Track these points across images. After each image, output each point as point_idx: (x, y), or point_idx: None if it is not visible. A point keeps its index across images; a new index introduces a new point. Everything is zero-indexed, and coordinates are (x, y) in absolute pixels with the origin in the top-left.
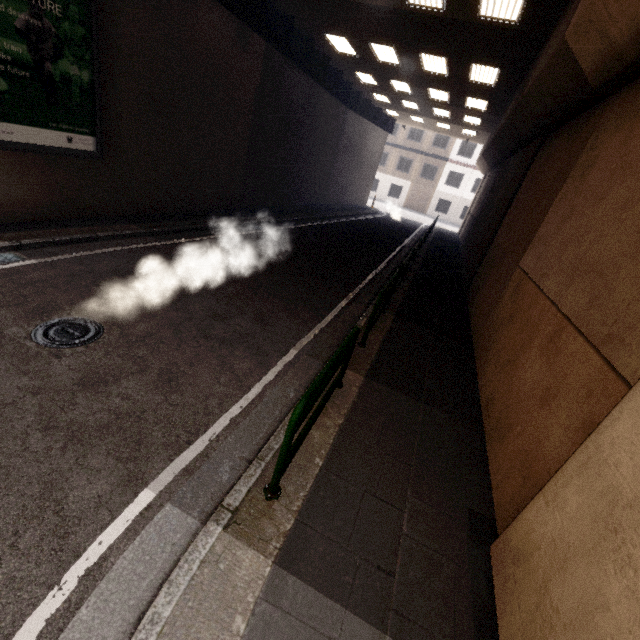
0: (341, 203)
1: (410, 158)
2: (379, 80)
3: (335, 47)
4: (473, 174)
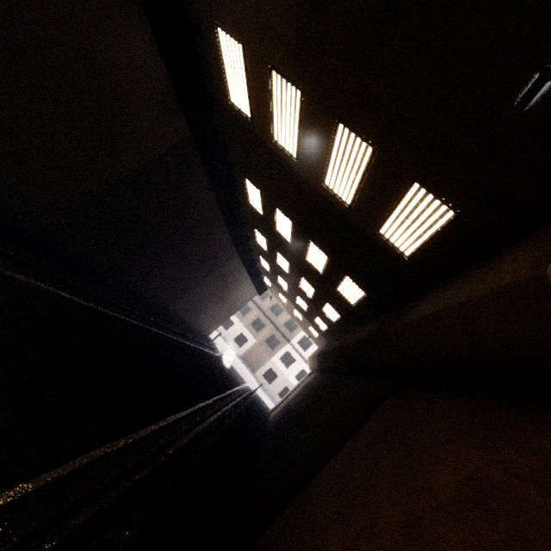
0: (186, 319)
1: (265, 323)
2: (270, 248)
3: (250, 197)
4: (302, 364)
